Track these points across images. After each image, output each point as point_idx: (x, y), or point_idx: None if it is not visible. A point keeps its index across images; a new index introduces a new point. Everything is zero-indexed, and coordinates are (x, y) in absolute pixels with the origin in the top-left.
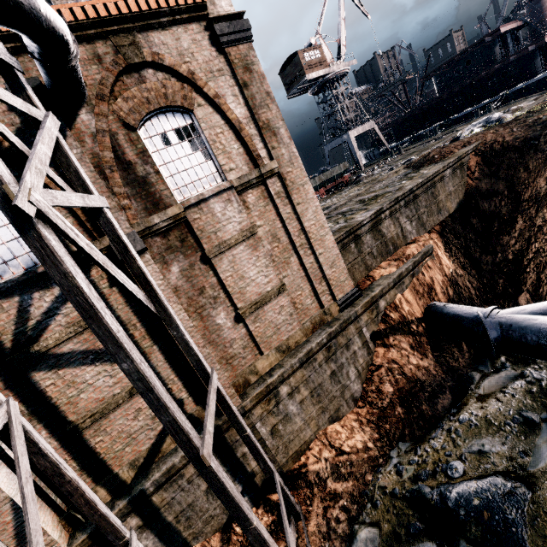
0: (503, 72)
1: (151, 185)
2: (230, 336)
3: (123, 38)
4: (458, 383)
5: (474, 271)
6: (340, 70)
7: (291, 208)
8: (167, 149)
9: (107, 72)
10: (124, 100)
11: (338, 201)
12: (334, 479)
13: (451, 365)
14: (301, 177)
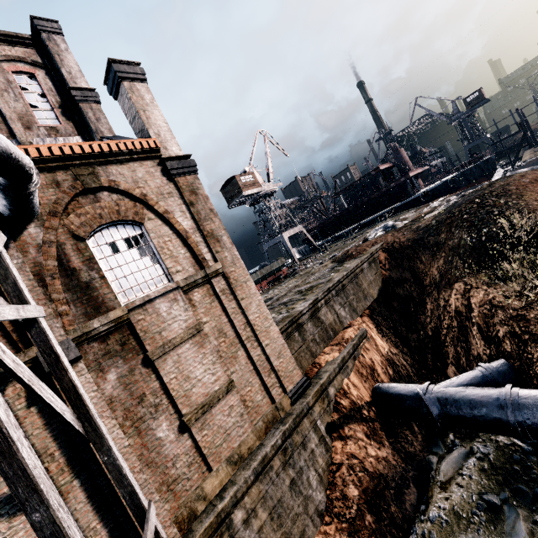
0: (389, 193)
1: (95, 289)
2: (173, 452)
3: (83, 169)
4: (419, 471)
5: (406, 348)
6: (270, 189)
7: (235, 303)
8: (115, 256)
9: (63, 194)
10: (77, 216)
11: (279, 292)
12: None
13: (408, 451)
14: (243, 275)
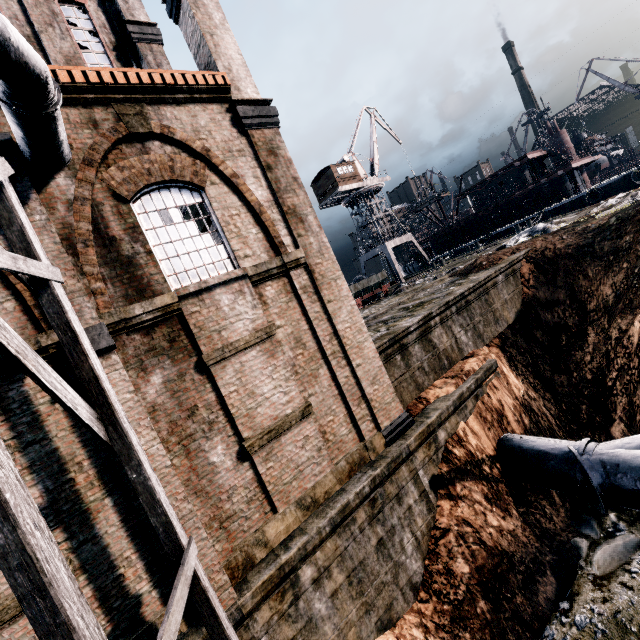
0: (536, 194)
1: (139, 266)
2: (228, 482)
3: (129, 107)
4: (560, 556)
5: (549, 394)
6: (374, 184)
7: (320, 306)
8: (167, 228)
9: (102, 137)
10: (119, 169)
11: (377, 310)
12: None
13: (545, 527)
14: (333, 270)
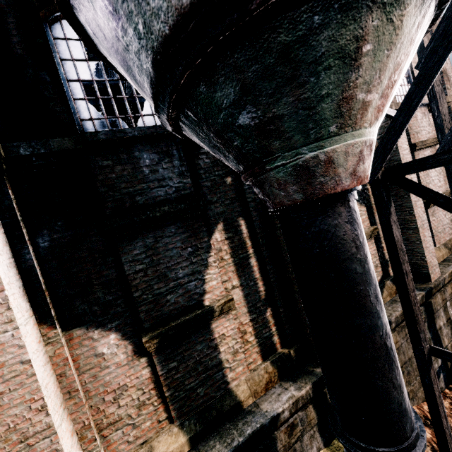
0: None
1: None
2: None
3: None
4: None
5: None
6: None
7: None
8: None
9: None
10: None
11: None
12: None
13: None
14: None
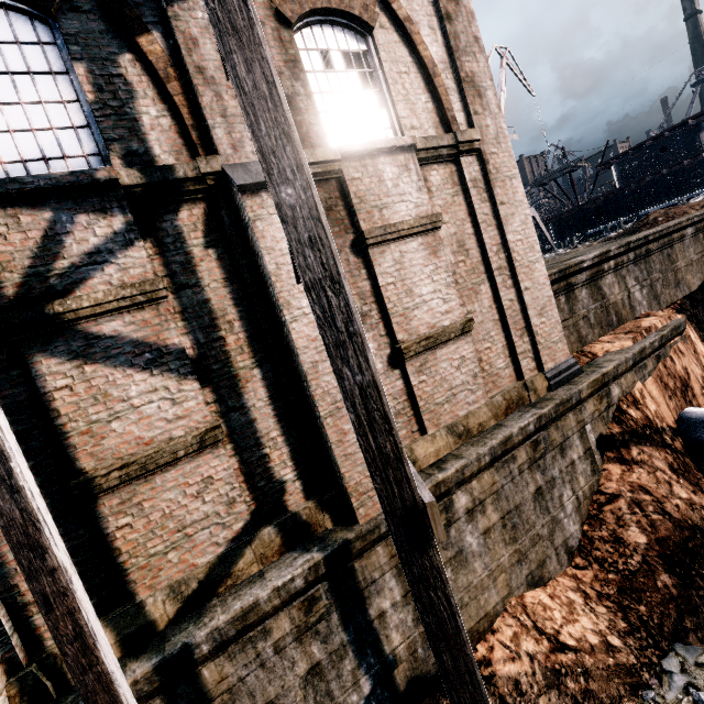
0: None
1: (298, 111)
2: None
3: None
4: None
5: None
6: None
7: (489, 207)
8: (327, 75)
9: None
10: None
11: None
12: (554, 701)
13: None
14: (509, 166)
